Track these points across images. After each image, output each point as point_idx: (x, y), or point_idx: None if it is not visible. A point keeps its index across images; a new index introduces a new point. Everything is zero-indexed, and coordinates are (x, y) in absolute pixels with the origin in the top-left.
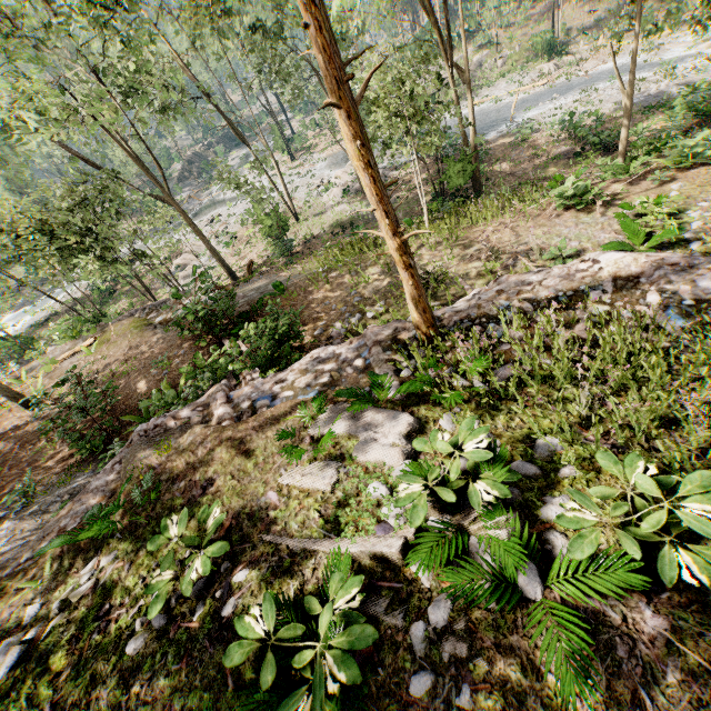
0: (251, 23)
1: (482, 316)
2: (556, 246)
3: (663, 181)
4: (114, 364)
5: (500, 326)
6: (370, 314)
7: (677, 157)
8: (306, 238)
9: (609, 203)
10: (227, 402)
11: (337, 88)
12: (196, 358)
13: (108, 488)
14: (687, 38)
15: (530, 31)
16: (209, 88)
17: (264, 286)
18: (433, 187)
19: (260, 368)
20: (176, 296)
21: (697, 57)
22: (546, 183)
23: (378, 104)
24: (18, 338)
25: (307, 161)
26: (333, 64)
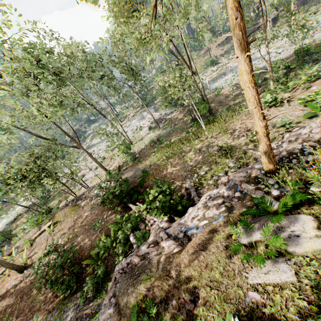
0: (101, 74)
1: (291, 154)
2: (276, 122)
3: (306, 88)
4: (66, 233)
5: (306, 156)
6: (203, 172)
7: (306, 78)
8: (138, 150)
9: (288, 101)
10: (168, 237)
11: (246, 47)
12: (116, 217)
13: (112, 318)
14: (262, 49)
15: (201, 59)
16: (90, 99)
17: (133, 174)
18: (191, 117)
19: (165, 213)
20: (101, 187)
21: (270, 53)
22: (241, 104)
23: (169, 88)
24: (3, 232)
25: (127, 121)
26: (245, 36)
